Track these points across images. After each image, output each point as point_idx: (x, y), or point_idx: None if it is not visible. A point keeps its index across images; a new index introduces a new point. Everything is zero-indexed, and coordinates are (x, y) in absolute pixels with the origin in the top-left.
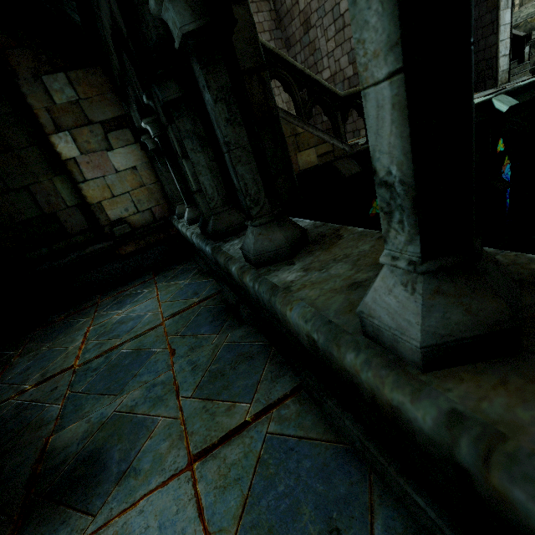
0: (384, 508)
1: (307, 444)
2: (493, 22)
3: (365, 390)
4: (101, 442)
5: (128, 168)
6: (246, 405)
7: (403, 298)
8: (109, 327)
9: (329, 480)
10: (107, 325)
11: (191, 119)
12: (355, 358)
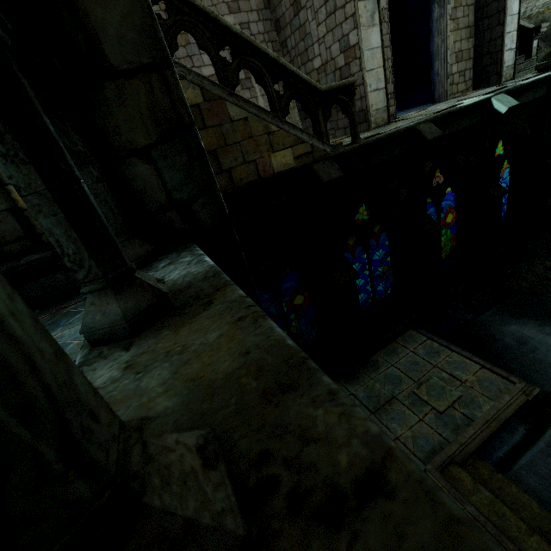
0: None
1: None
2: (500, 12)
3: None
4: None
5: None
6: None
7: None
8: None
9: None
10: None
11: (59, 130)
12: None
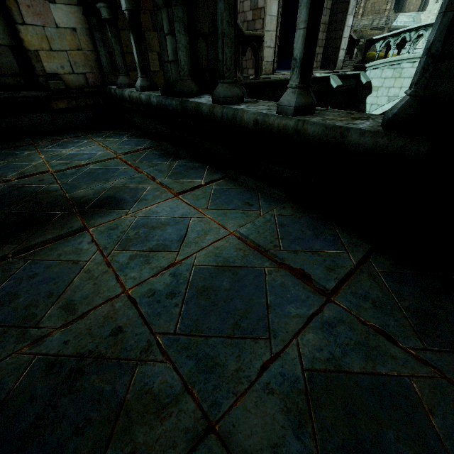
0: (263, 198)
1: (232, 189)
2: (342, 21)
3: (275, 128)
4: (111, 194)
5: (68, 27)
6: (200, 181)
7: (292, 96)
8: (64, 156)
9: (243, 195)
10: (61, 155)
11: (182, 10)
12: (274, 117)
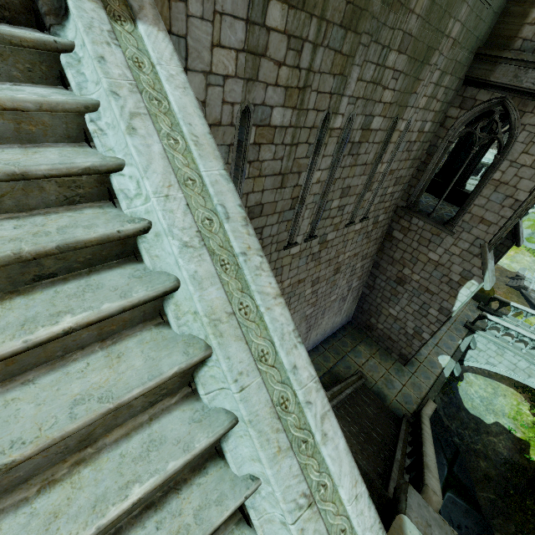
0: None
1: None
2: None
3: None
4: None
5: None
6: None
7: None
8: None
9: None
10: None
11: None
12: None
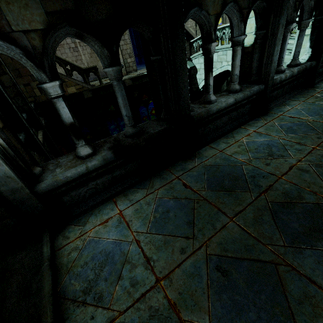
0: None
1: None
2: None
3: None
4: None
5: None
6: None
7: None
8: None
9: None
10: None
11: None
12: None
